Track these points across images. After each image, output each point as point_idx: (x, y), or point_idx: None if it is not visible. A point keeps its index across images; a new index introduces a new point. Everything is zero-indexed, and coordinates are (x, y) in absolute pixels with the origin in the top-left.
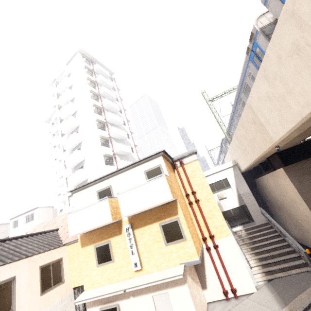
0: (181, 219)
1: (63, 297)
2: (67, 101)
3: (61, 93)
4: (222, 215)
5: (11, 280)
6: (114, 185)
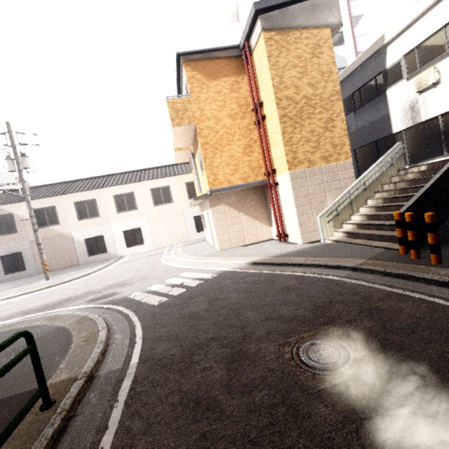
0: (200, 149)
1: None
2: None
3: None
4: (417, 131)
5: (168, 187)
6: None
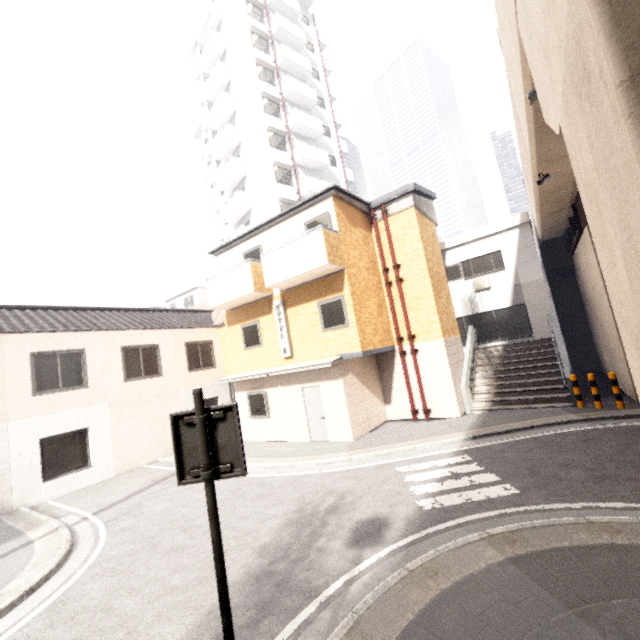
0: (347, 298)
1: (216, 383)
2: (219, 91)
3: (209, 71)
4: (475, 319)
5: (155, 347)
6: (265, 246)
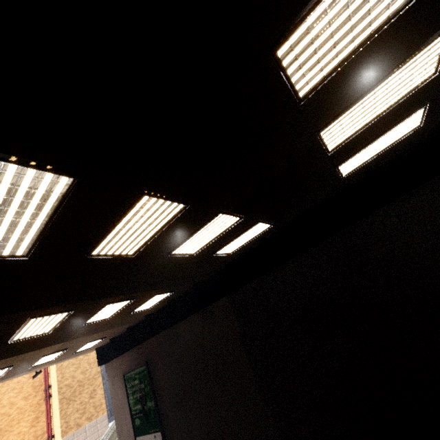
0: None
1: None
2: None
3: None
4: None
5: None
6: None
